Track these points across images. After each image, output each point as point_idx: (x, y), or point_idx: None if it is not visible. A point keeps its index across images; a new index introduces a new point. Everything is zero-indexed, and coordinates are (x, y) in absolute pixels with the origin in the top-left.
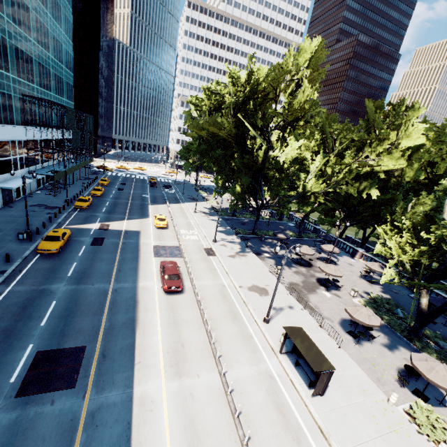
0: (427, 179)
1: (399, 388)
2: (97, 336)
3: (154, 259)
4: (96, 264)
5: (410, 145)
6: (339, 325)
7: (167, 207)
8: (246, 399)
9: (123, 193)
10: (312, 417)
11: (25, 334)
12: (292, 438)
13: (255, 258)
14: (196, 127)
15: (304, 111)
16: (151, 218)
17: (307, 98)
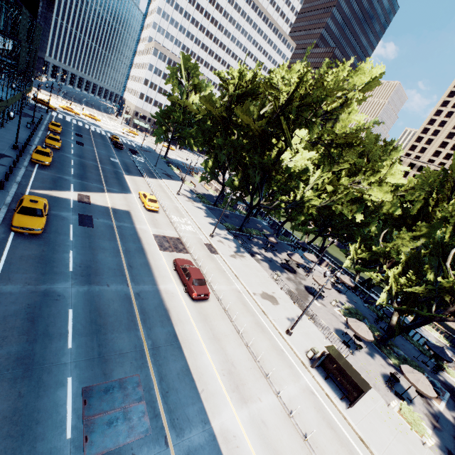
0: (399, 214)
1: (388, 392)
2: (145, 360)
3: (161, 253)
4: (98, 255)
5: (393, 182)
6: (335, 335)
7: (146, 182)
8: (305, 419)
9: (86, 151)
10: (352, 428)
11: (53, 362)
12: (347, 451)
13: (252, 260)
14: (207, 102)
15: (360, 139)
16: (135, 195)
17: (352, 121)
